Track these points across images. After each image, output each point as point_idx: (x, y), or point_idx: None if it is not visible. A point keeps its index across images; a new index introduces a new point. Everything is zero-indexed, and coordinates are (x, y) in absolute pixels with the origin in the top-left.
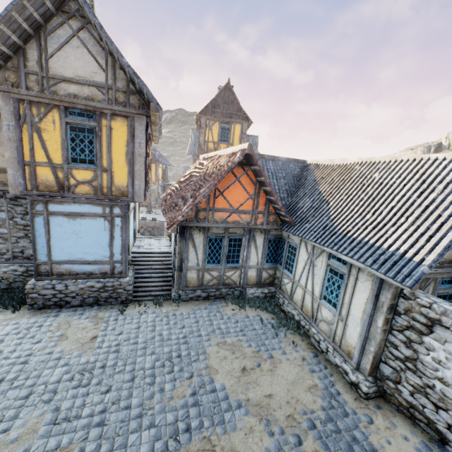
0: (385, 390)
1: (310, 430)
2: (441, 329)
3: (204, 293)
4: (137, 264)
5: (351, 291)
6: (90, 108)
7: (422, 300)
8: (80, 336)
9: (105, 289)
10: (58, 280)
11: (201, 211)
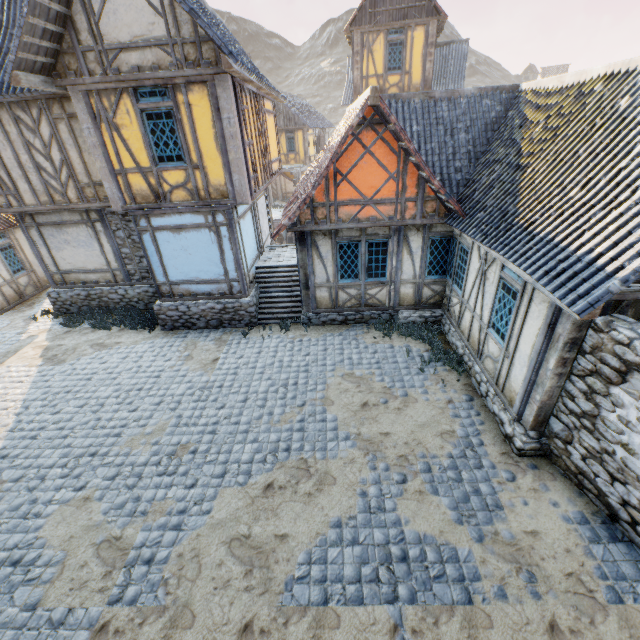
0: (552, 450)
1: (422, 473)
2: (638, 378)
3: (340, 316)
4: (262, 282)
5: (522, 317)
6: (160, 81)
7: (620, 334)
8: (204, 357)
9: (226, 311)
10: (180, 302)
11: (319, 208)
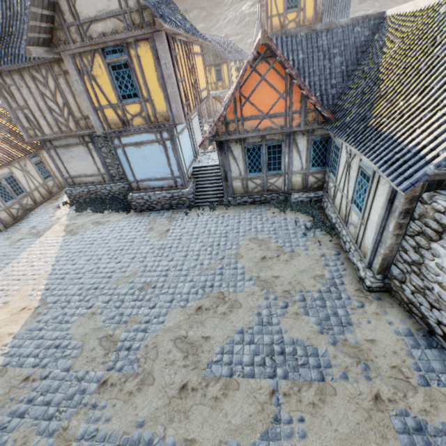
0: (392, 288)
1: (298, 302)
2: None
3: (250, 199)
4: (197, 177)
5: (372, 195)
6: (118, 42)
7: (438, 205)
8: (160, 229)
9: (174, 198)
10: (144, 193)
11: (230, 123)
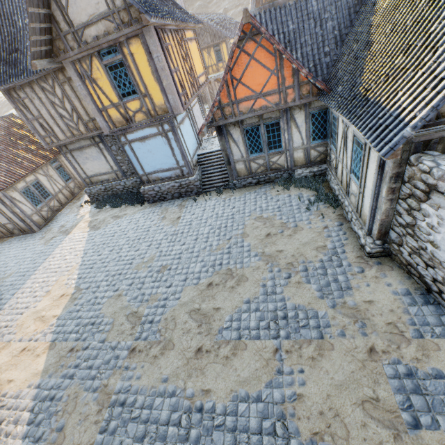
0: (392, 252)
1: (301, 272)
2: (436, 195)
3: (254, 180)
4: (202, 164)
5: (365, 163)
6: (111, 43)
7: (424, 165)
8: (172, 217)
9: (182, 186)
10: (154, 185)
11: (226, 107)
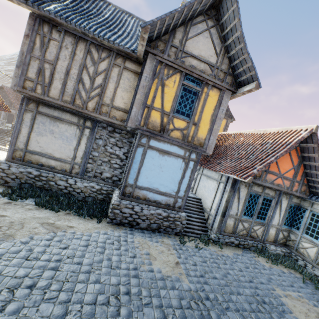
0: None
1: None
2: None
3: (236, 240)
4: None
5: None
6: (201, 78)
7: None
8: (165, 259)
9: (168, 218)
10: (135, 202)
11: None
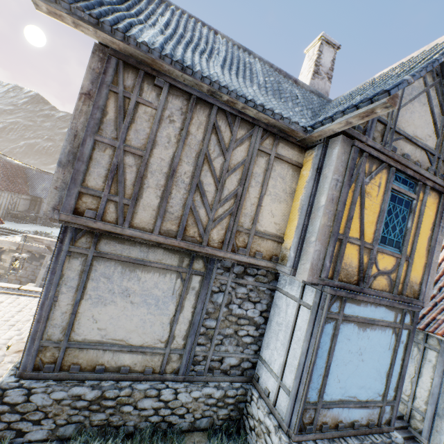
0: None
1: None
2: None
3: None
4: None
5: None
6: (416, 175)
7: None
8: None
9: None
10: (322, 440)
11: None
